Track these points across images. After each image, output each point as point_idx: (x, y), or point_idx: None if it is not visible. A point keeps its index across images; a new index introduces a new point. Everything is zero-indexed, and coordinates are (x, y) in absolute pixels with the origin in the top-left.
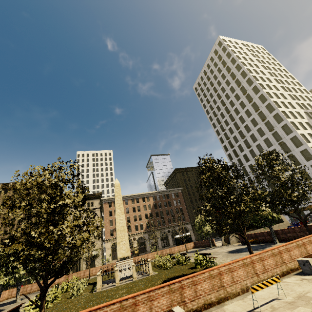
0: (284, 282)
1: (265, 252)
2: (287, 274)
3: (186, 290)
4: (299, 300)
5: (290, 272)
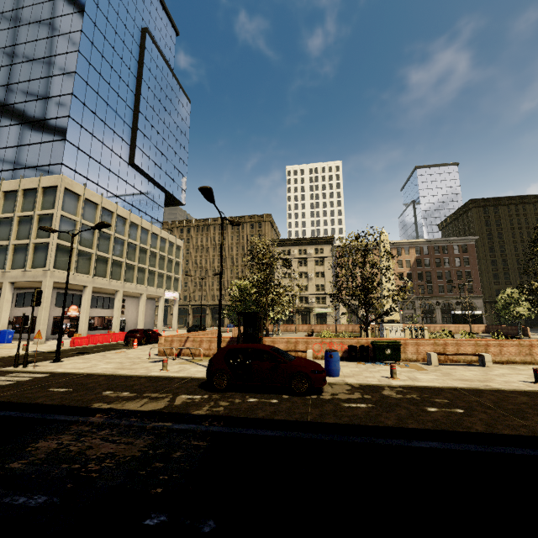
0: None
1: None
2: None
3: (491, 348)
4: None
5: None
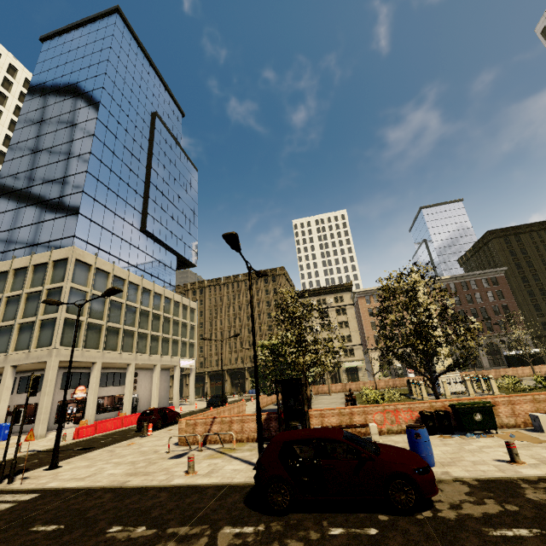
0: None
1: None
2: None
3: None
4: None
5: None
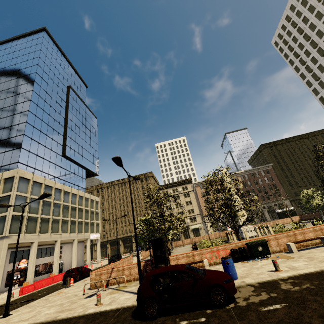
0: None
1: None
2: None
3: None
4: None
5: None
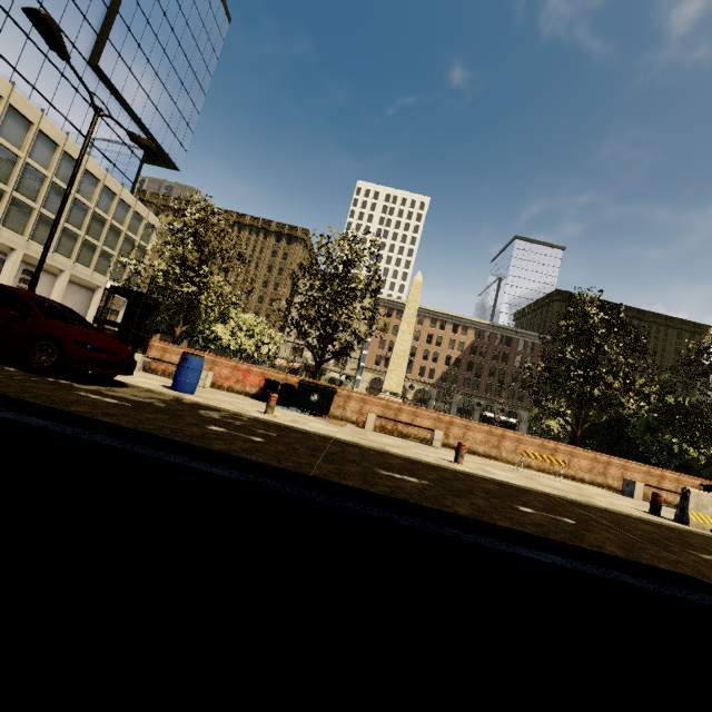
0: (582, 484)
1: (584, 451)
2: (598, 487)
3: (455, 428)
4: (571, 485)
5: (604, 487)
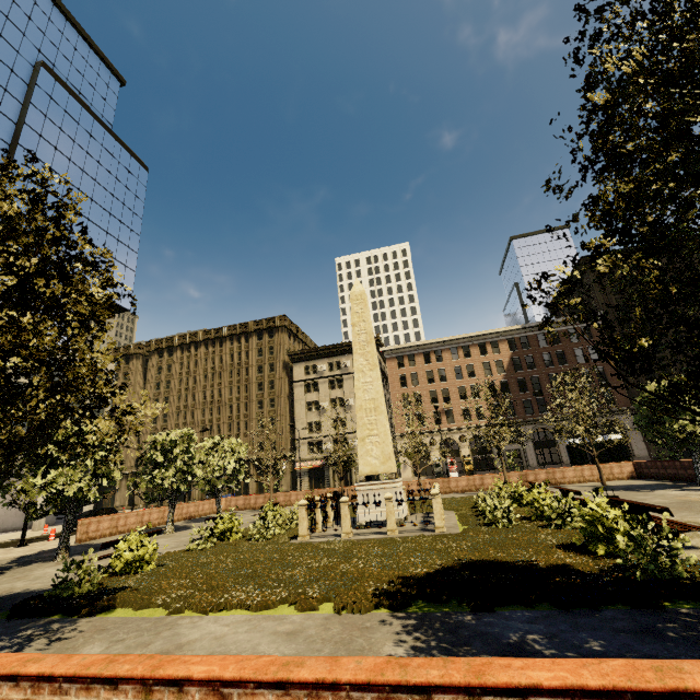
0: None
1: None
2: None
3: None
4: None
5: None
